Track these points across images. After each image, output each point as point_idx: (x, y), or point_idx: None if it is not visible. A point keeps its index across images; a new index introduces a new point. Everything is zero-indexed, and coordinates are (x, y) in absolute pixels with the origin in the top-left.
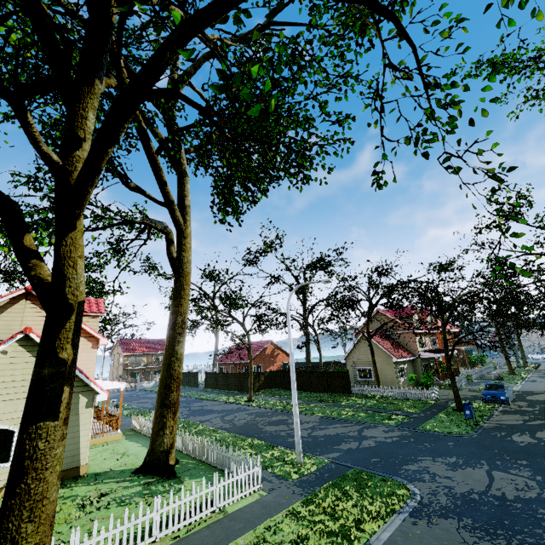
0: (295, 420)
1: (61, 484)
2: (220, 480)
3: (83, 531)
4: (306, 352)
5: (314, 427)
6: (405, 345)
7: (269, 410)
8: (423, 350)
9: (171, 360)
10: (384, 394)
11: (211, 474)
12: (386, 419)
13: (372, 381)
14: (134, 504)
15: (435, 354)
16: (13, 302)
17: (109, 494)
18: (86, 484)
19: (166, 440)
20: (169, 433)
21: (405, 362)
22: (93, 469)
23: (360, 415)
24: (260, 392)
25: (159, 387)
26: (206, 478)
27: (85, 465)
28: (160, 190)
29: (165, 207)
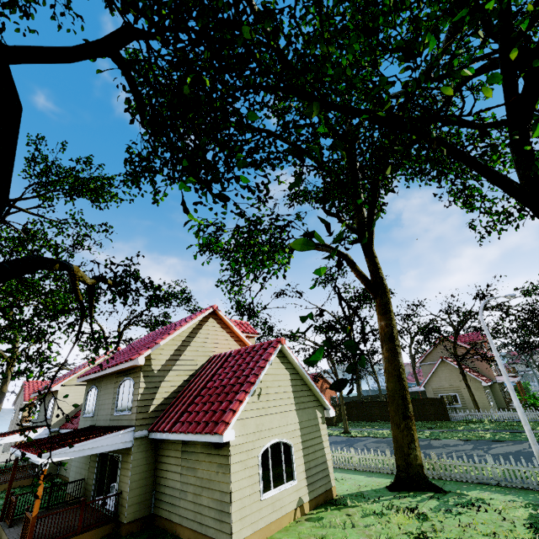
0: (528, 428)
1: (334, 505)
2: (500, 490)
3: (476, 535)
4: (357, 385)
5: (476, 447)
6: (479, 370)
7: (389, 439)
8: (496, 375)
9: (400, 371)
10: (491, 418)
11: (477, 487)
12: (537, 437)
13: (460, 408)
14: (466, 512)
15: (514, 378)
16: (204, 321)
17: (417, 507)
18: (366, 503)
19: (418, 453)
20: (417, 445)
21: (487, 387)
22: (336, 492)
23: (502, 436)
24: (339, 425)
25: (393, 399)
26: (480, 489)
27: (334, 486)
28: (369, 214)
29: (353, 230)
